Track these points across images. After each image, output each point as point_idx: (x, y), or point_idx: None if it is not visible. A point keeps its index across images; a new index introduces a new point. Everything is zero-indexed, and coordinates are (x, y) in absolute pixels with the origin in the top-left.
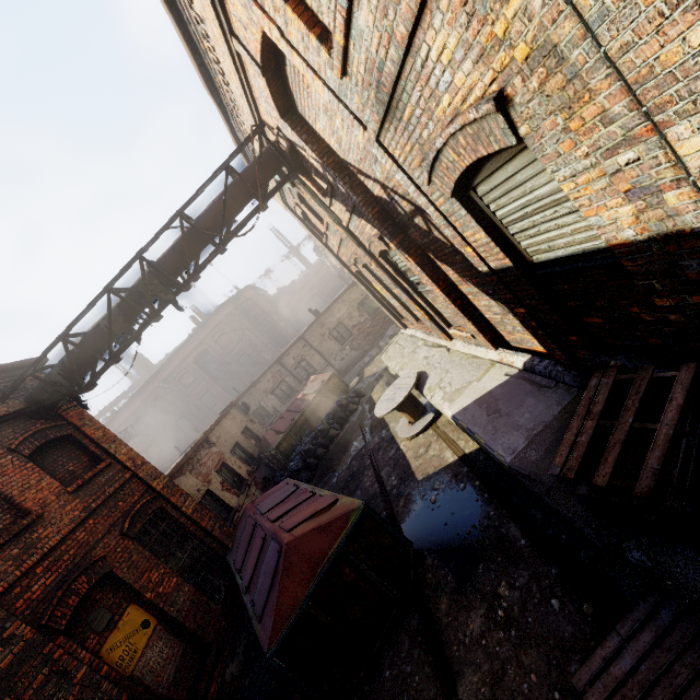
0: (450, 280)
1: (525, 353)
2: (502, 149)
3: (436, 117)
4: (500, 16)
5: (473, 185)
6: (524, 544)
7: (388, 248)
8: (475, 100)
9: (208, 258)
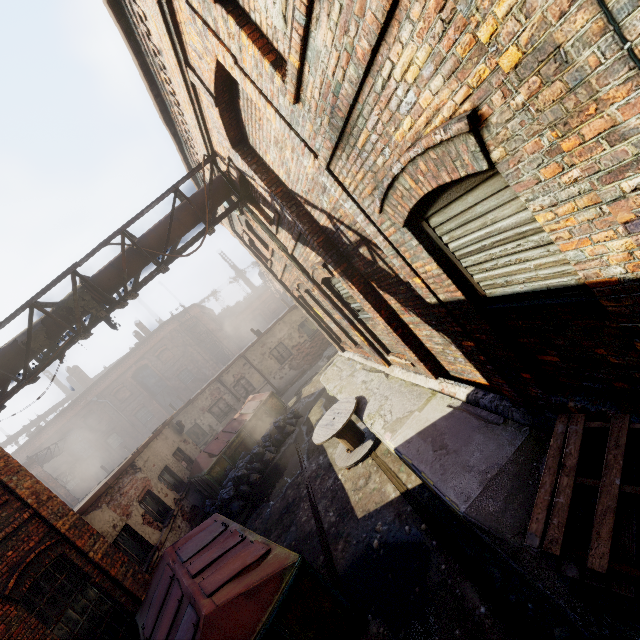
0: (391, 309)
1: (467, 385)
2: (464, 178)
3: (394, 142)
4: (487, 16)
5: (426, 216)
6: (484, 612)
7: (332, 276)
8: (441, 121)
9: (148, 276)
